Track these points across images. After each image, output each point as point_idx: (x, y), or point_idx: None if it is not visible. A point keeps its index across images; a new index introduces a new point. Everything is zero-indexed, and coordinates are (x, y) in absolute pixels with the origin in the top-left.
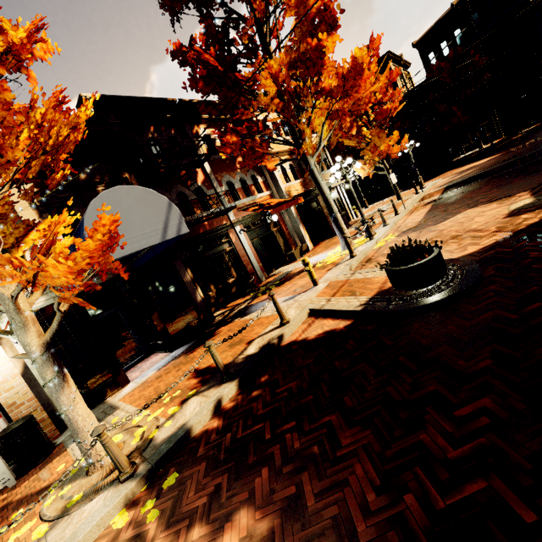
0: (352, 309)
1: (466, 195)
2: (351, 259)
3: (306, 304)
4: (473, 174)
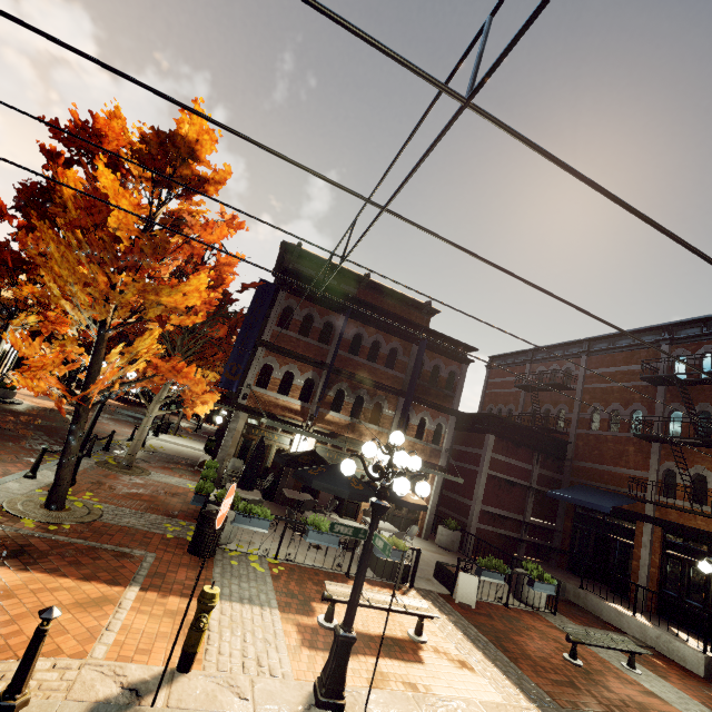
0: None
1: None
2: None
3: None
4: None
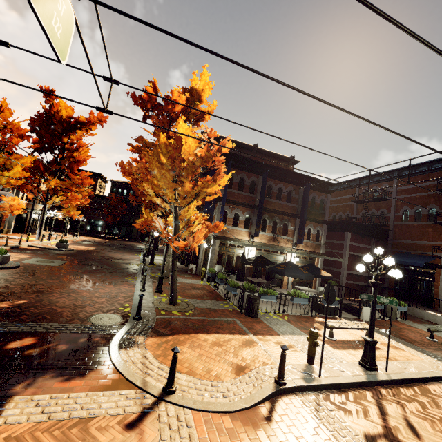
0: (44, 247)
1: (86, 244)
2: (41, 242)
3: (26, 244)
4: (95, 241)
